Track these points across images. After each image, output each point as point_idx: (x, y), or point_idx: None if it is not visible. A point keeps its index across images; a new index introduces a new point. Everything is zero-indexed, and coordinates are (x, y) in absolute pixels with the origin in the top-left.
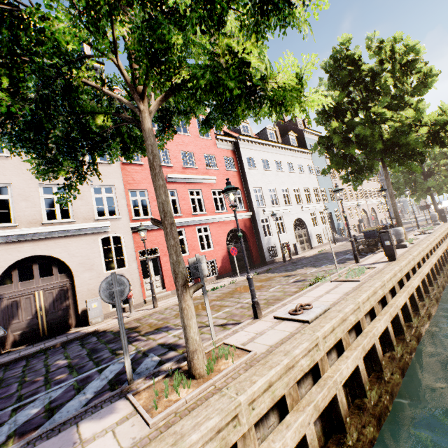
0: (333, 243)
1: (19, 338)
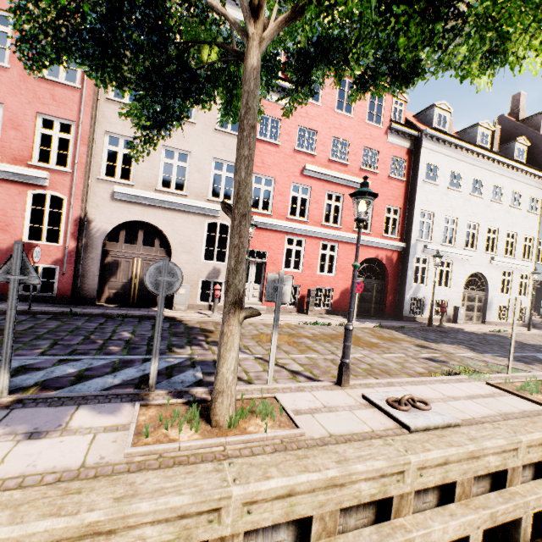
0: (525, 328)
1: (113, 296)
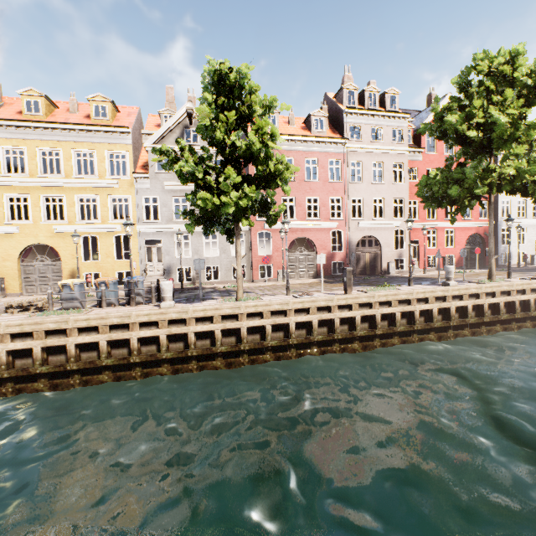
0: None
1: (359, 272)
